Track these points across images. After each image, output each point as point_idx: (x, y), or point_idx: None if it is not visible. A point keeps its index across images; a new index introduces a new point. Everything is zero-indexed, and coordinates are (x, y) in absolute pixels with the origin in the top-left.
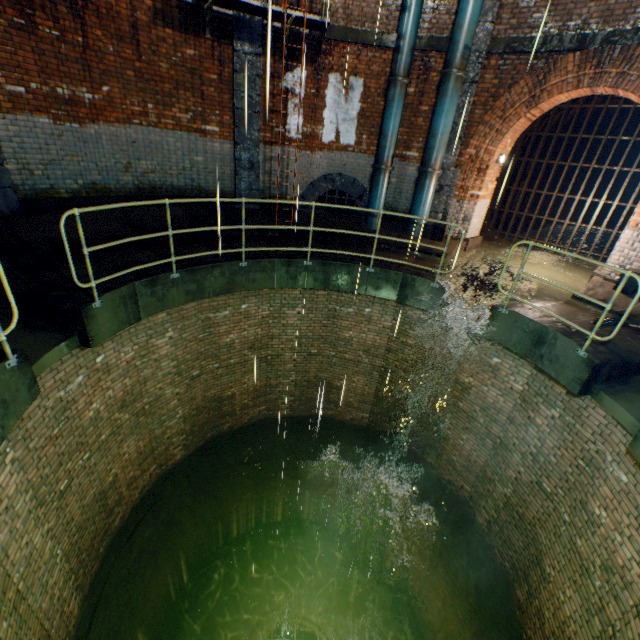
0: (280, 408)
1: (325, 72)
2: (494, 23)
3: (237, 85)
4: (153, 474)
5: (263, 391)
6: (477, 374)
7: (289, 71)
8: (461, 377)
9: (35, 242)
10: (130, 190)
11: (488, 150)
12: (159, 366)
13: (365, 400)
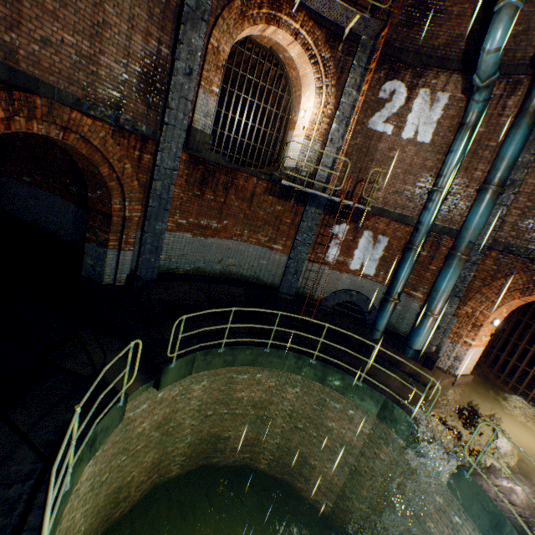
0: (260, 461)
1: (362, 229)
2: (496, 230)
3: (301, 227)
4: (153, 480)
5: (251, 441)
6: (438, 522)
7: (337, 224)
8: (422, 516)
9: (156, 302)
10: (216, 273)
11: (483, 312)
12: (189, 402)
13: (332, 488)
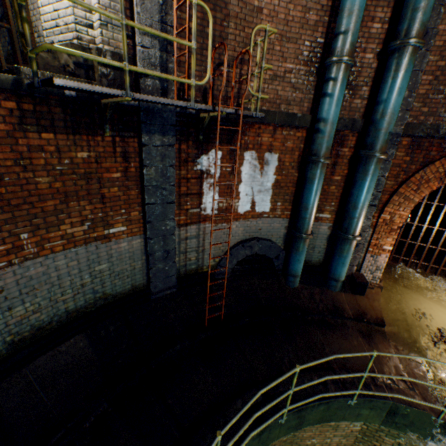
0: None
1: (240, 150)
2: (408, 110)
3: (147, 180)
4: None
5: None
6: None
7: (203, 153)
8: None
9: None
10: None
11: (400, 214)
12: None
13: None
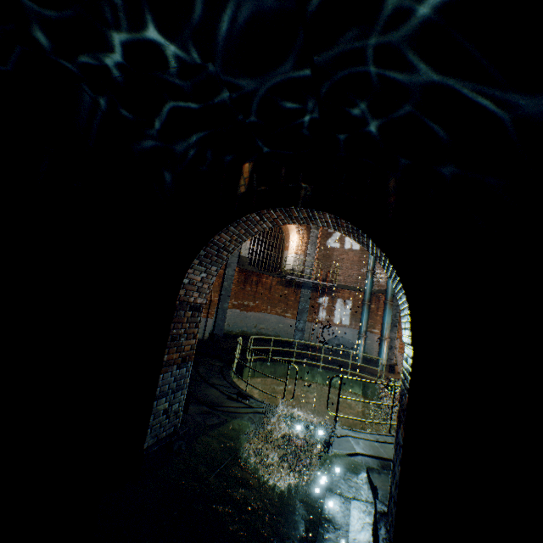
0: None
1: (336, 298)
2: None
3: (300, 301)
4: None
5: None
6: None
7: (321, 297)
8: None
9: (226, 347)
10: (253, 334)
11: None
12: None
13: None
